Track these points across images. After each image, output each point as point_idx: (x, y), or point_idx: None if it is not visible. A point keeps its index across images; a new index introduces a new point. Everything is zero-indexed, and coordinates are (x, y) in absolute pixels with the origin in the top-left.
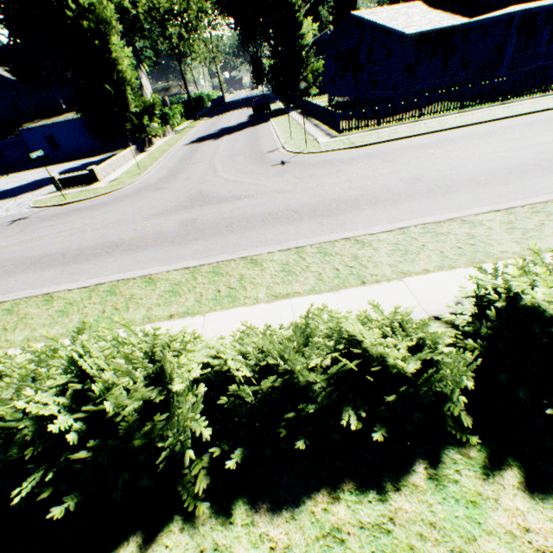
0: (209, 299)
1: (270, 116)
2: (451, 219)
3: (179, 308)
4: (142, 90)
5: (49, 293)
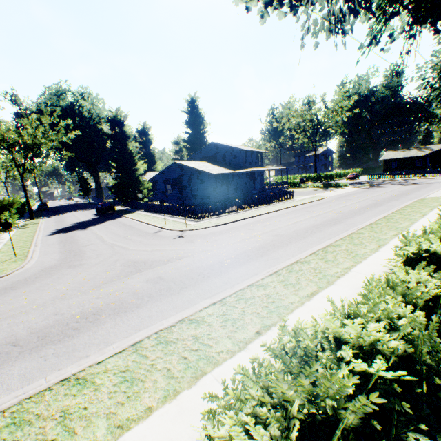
0: (268, 312)
1: (119, 213)
2: (327, 246)
3: (255, 326)
4: None
5: (67, 377)
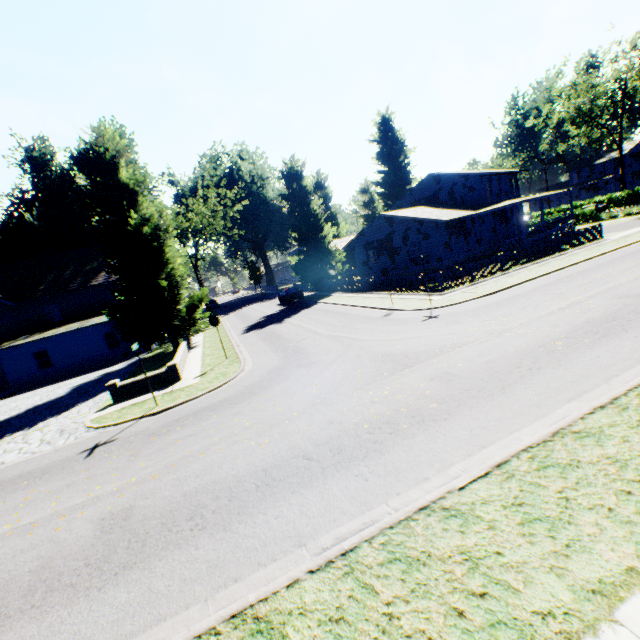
0: None
1: (310, 300)
2: None
3: None
4: None
5: (425, 505)
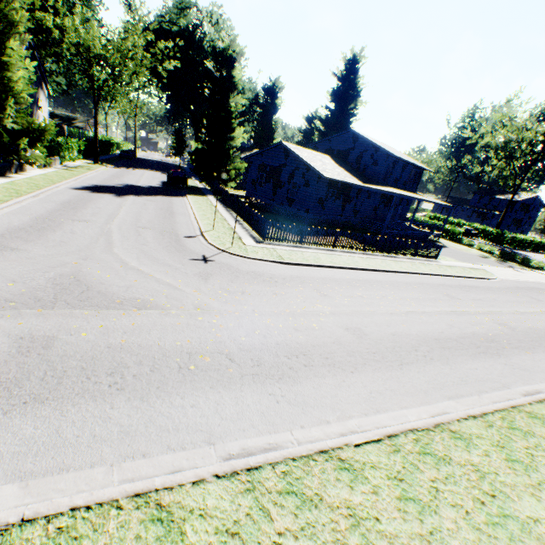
0: None
1: (186, 190)
2: (438, 426)
3: None
4: (34, 108)
5: None
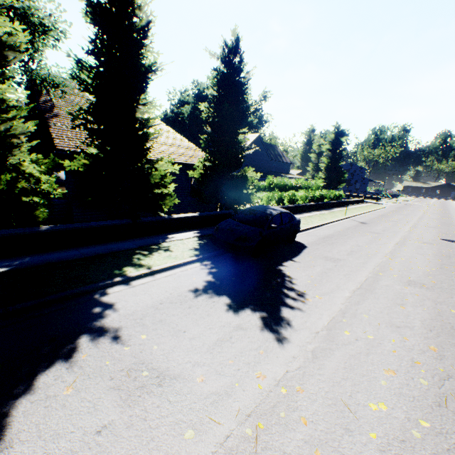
0: None
1: None
2: None
3: None
4: None
5: None
